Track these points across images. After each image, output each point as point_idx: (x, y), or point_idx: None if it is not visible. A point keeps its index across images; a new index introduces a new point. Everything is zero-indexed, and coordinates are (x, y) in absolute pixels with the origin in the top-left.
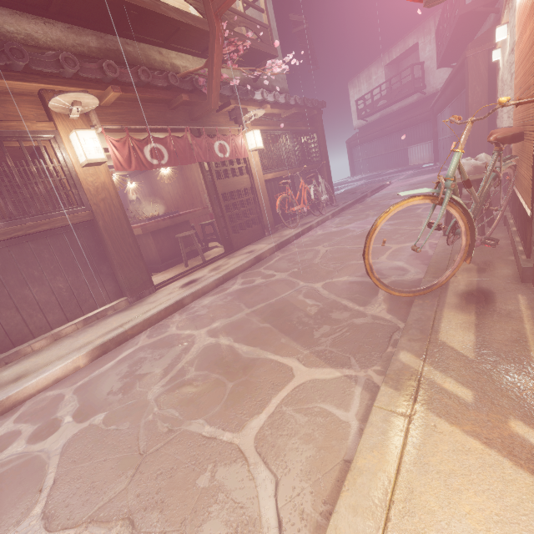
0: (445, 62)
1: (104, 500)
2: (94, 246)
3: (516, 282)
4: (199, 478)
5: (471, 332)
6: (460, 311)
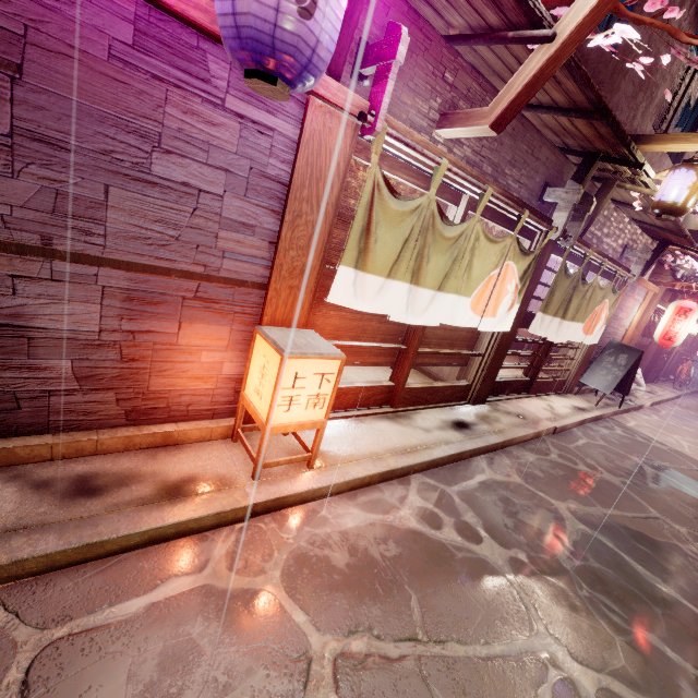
0: None
1: None
2: None
3: None
4: None
5: None
6: None
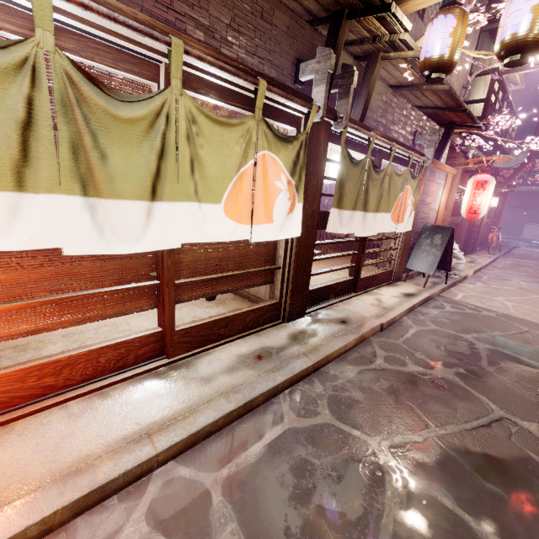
0: None
1: None
2: None
3: None
4: None
5: None
6: None
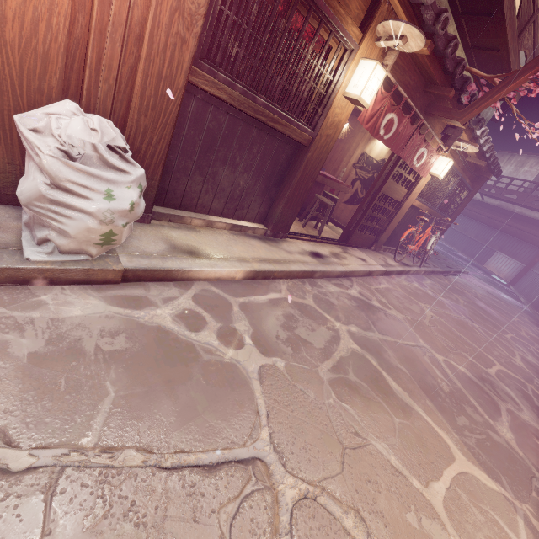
0: None
1: (326, 472)
2: (284, 167)
3: None
4: (408, 514)
5: None
6: None
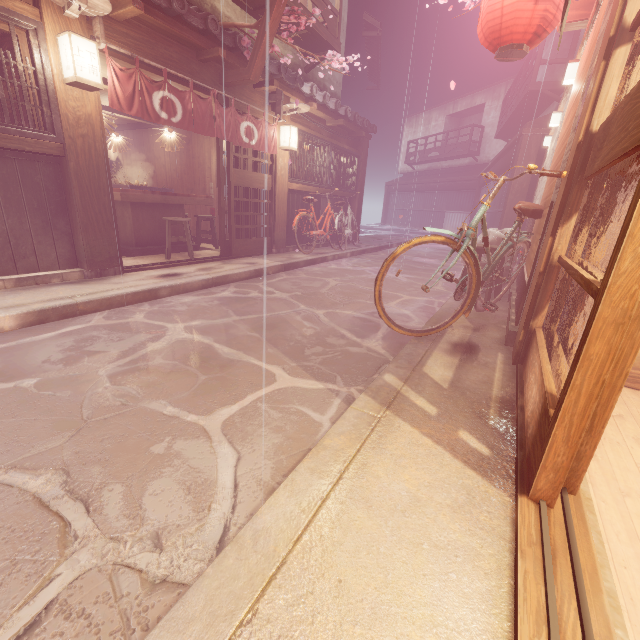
0: (504, 135)
1: (32, 452)
2: (55, 191)
3: (500, 344)
4: (154, 446)
5: (452, 370)
6: (447, 355)
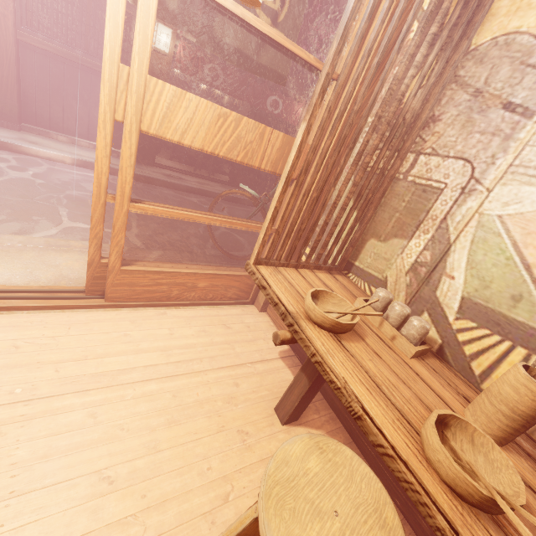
0: None
1: (3, 197)
2: None
3: None
4: (36, 217)
5: None
6: None
